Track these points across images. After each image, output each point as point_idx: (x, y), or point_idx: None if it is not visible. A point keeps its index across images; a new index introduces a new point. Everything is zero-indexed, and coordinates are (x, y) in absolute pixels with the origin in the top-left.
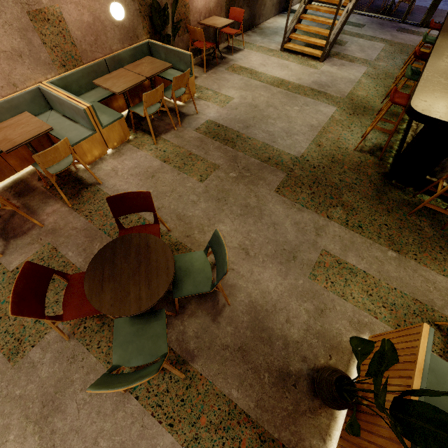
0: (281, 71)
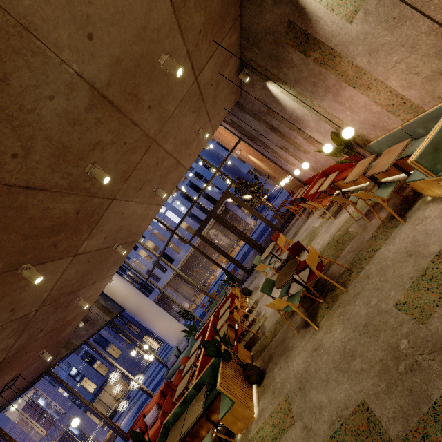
0: None
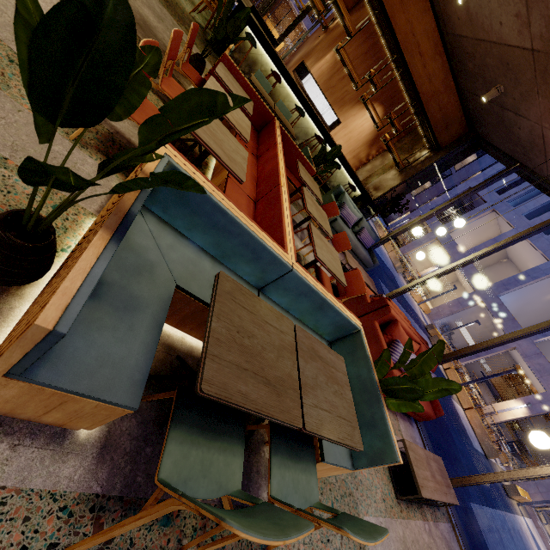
0: None
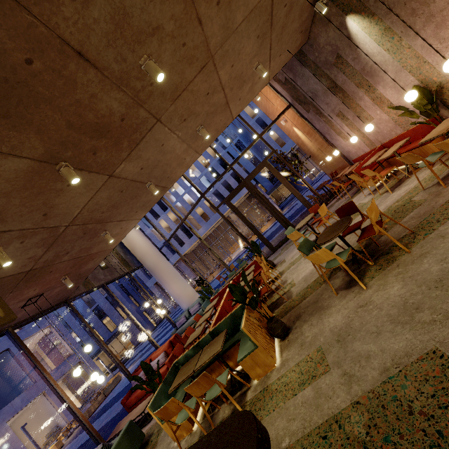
0: None
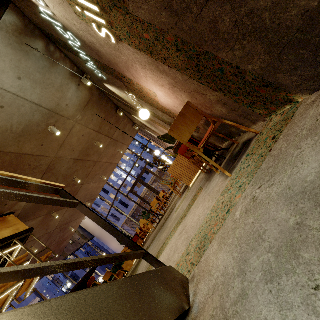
0: (162, 259)
